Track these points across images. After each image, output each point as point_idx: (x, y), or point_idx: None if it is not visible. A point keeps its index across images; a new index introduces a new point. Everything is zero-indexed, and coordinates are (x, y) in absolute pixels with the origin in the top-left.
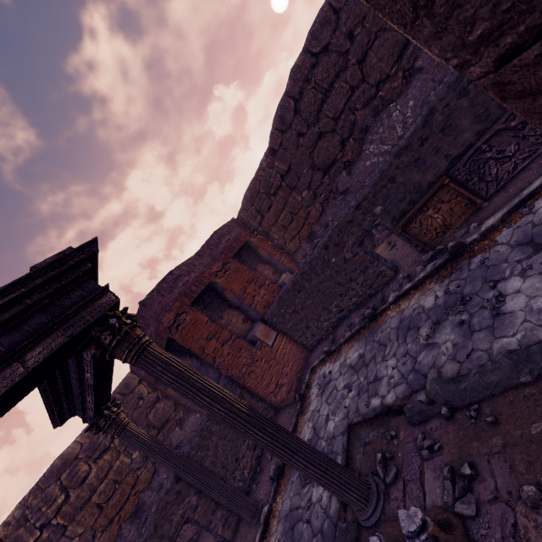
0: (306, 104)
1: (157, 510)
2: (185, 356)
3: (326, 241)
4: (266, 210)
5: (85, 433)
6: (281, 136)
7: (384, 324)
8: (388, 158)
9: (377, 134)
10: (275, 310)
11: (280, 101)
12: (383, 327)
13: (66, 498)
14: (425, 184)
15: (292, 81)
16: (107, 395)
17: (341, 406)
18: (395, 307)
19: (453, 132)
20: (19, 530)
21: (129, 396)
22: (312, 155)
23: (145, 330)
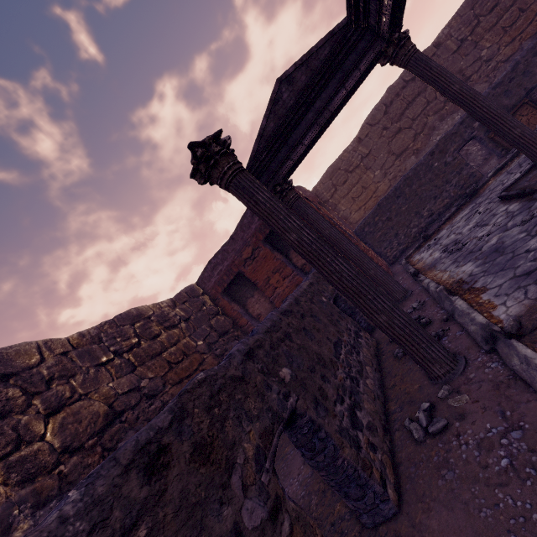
0: (394, 109)
1: (313, 275)
2: (277, 251)
3: (433, 149)
4: (341, 183)
5: (157, 305)
6: (369, 129)
7: (488, 187)
8: (487, 90)
9: (443, 129)
10: (370, 218)
11: (376, 105)
12: (488, 188)
13: (138, 343)
14: (510, 106)
15: (387, 94)
16: (299, 163)
17: (472, 219)
18: (496, 176)
19: (529, 75)
20: (92, 345)
21: (194, 298)
22: (390, 144)
23: None
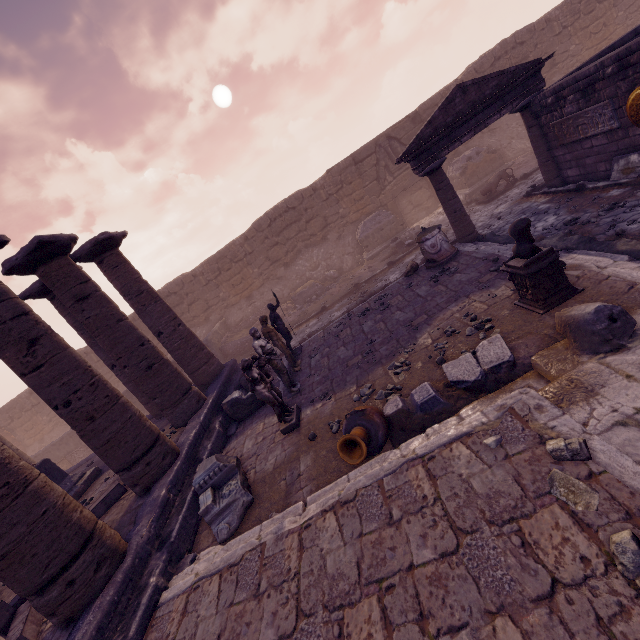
0: None
1: None
2: None
3: None
4: (17, 418)
5: None
6: None
7: None
8: (50, 445)
9: None
10: None
11: None
12: None
13: None
14: (61, 456)
15: None
16: None
17: None
18: None
19: (69, 445)
20: None
21: None
22: None
23: None
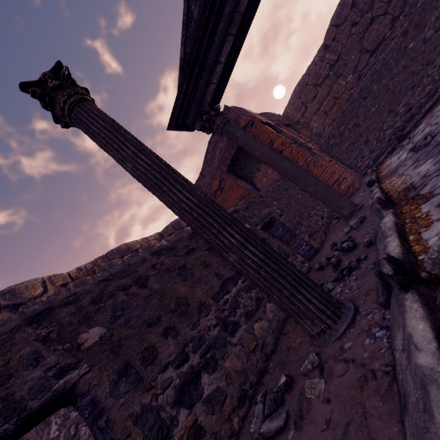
0: None
1: (246, 201)
2: (241, 179)
3: (405, 27)
4: (311, 100)
5: (145, 239)
6: (336, 31)
7: None
8: None
9: None
10: (334, 129)
11: (340, 0)
12: None
13: None
14: None
15: None
16: (224, 85)
17: None
18: None
19: None
20: (87, 276)
21: (179, 230)
22: (362, 40)
23: (217, 145)
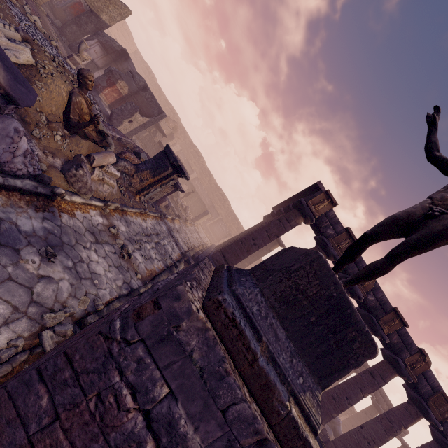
0: None
1: None
2: None
3: None
4: None
5: None
6: None
7: None
8: None
9: None
10: None
11: None
12: None
13: None
14: None
15: None
16: None
17: None
18: None
19: None
20: None
21: None
22: None
23: None
